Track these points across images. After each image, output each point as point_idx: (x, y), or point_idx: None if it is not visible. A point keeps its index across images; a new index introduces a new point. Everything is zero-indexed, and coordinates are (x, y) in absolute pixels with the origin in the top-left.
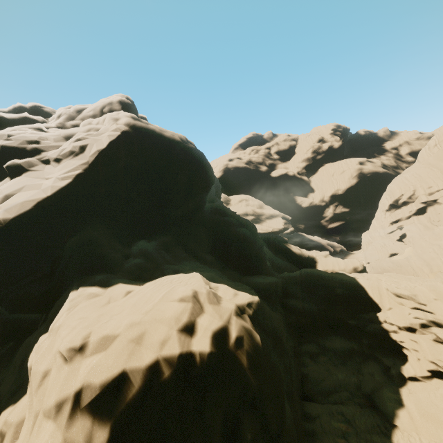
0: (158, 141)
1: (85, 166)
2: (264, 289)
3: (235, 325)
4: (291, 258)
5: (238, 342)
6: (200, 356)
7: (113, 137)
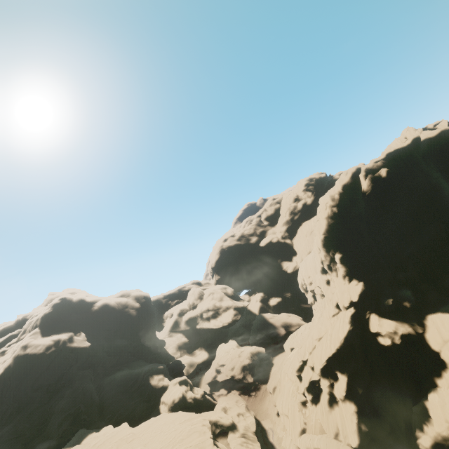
0: (28, 360)
1: None
2: None
3: None
4: (148, 391)
5: None
6: None
7: None
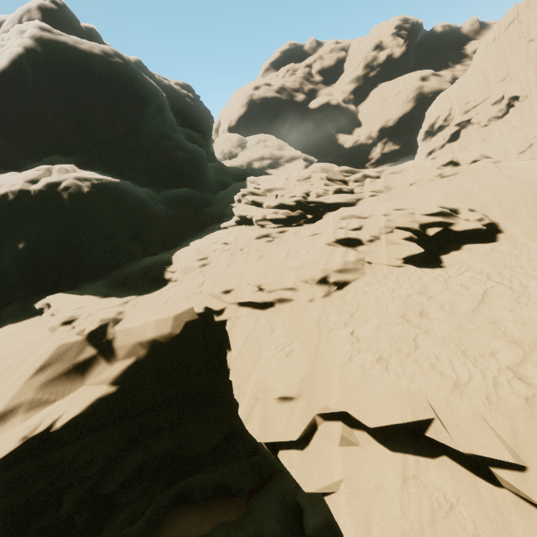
0: (71, 56)
1: None
2: (171, 195)
3: (68, 182)
4: None
5: (66, 189)
6: (34, 192)
7: (12, 53)
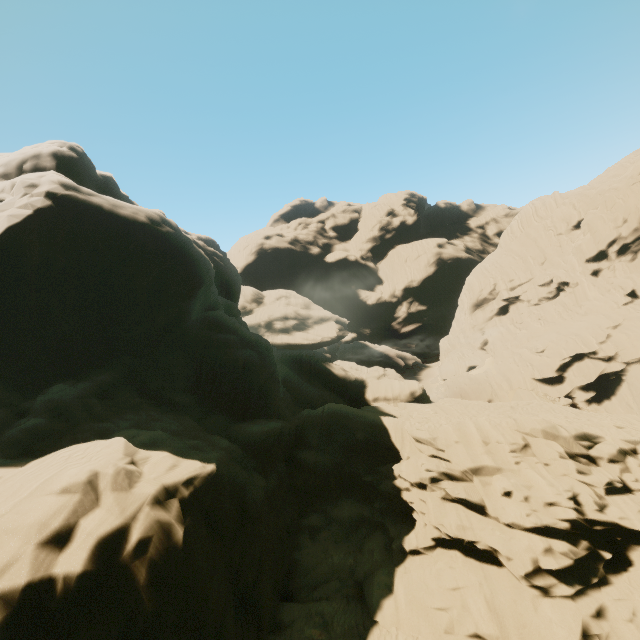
0: (106, 223)
1: None
2: (257, 442)
3: (143, 521)
4: (332, 383)
5: (140, 548)
6: (64, 582)
7: (16, 219)
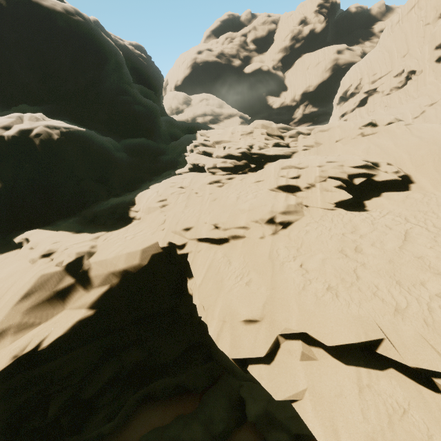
0: (35, 11)
1: None
2: (130, 144)
3: (39, 129)
4: None
5: (37, 136)
6: (8, 137)
7: None
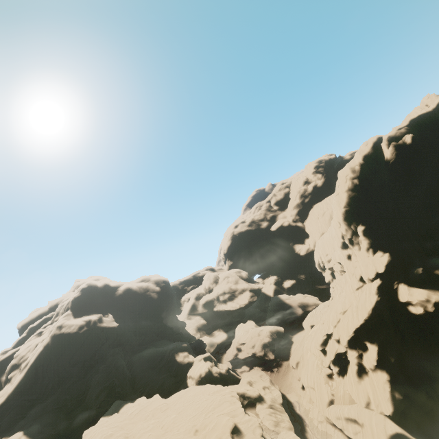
0: (63, 339)
1: (22, 376)
2: (75, 423)
3: None
4: (175, 367)
5: None
6: None
7: (38, 352)
